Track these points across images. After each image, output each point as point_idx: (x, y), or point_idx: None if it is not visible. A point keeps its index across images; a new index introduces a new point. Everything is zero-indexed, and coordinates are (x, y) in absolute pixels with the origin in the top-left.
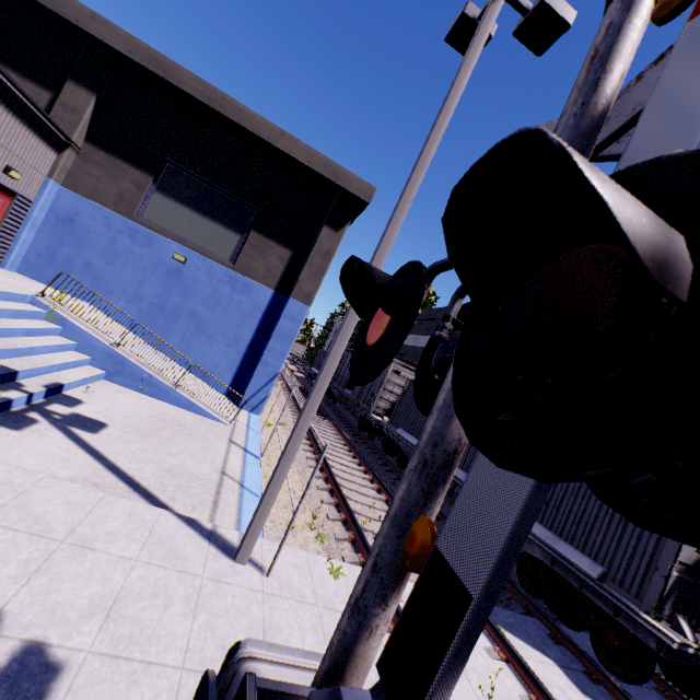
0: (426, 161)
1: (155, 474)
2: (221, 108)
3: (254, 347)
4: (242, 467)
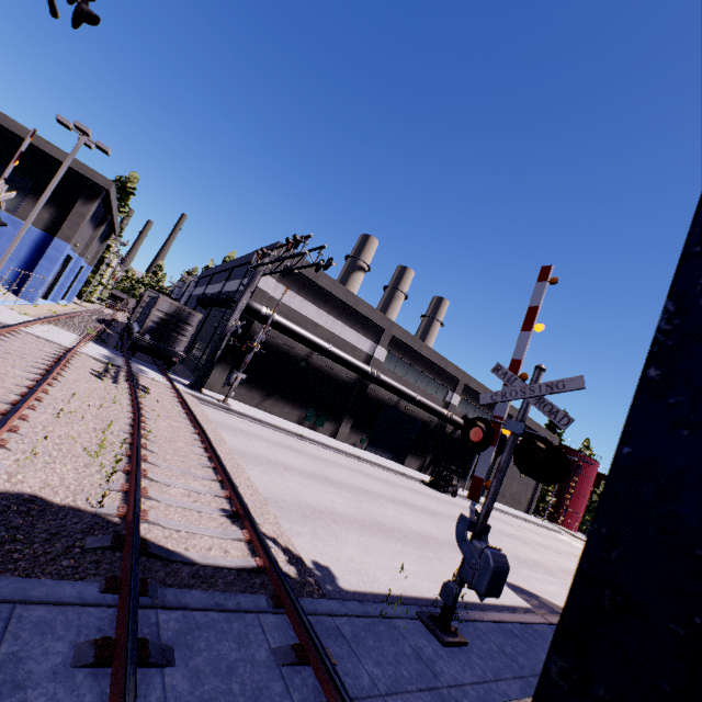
0: (52, 186)
1: None
2: (3, 123)
3: (31, 264)
4: None
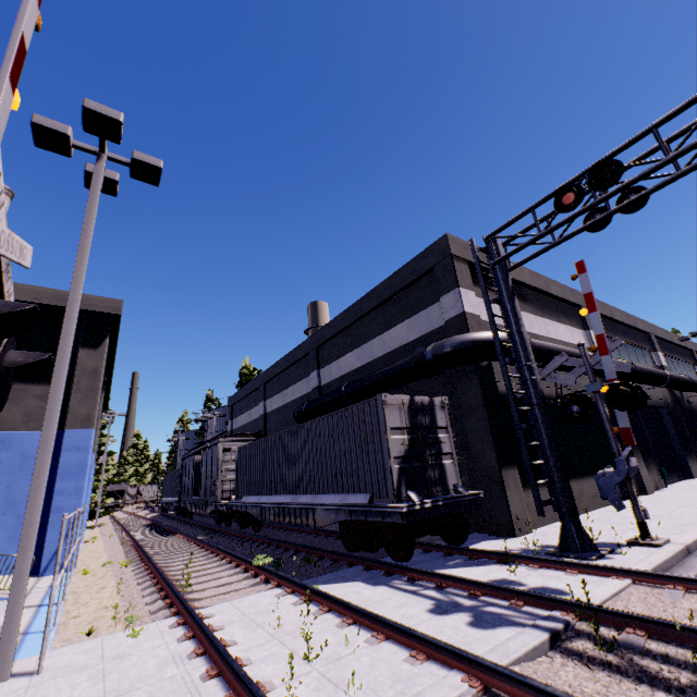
0: (81, 270)
1: None
2: None
3: None
4: (30, 620)
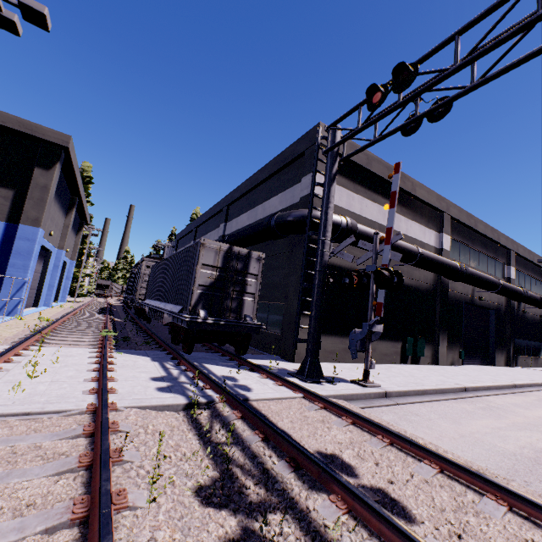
0: None
1: None
2: None
3: None
4: None
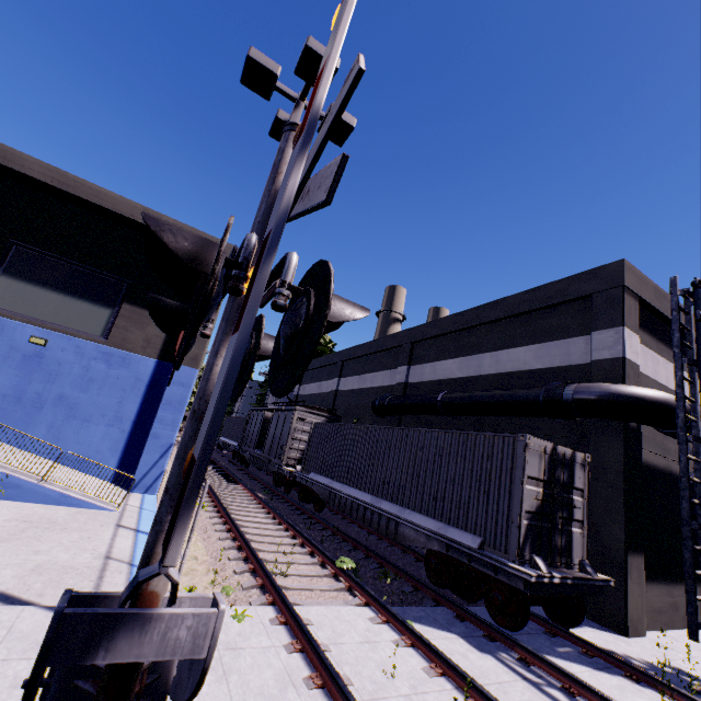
0: None
1: (16, 575)
2: (75, 190)
3: (141, 421)
4: (132, 547)
